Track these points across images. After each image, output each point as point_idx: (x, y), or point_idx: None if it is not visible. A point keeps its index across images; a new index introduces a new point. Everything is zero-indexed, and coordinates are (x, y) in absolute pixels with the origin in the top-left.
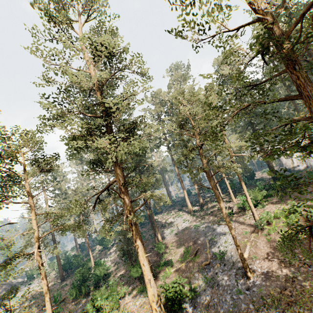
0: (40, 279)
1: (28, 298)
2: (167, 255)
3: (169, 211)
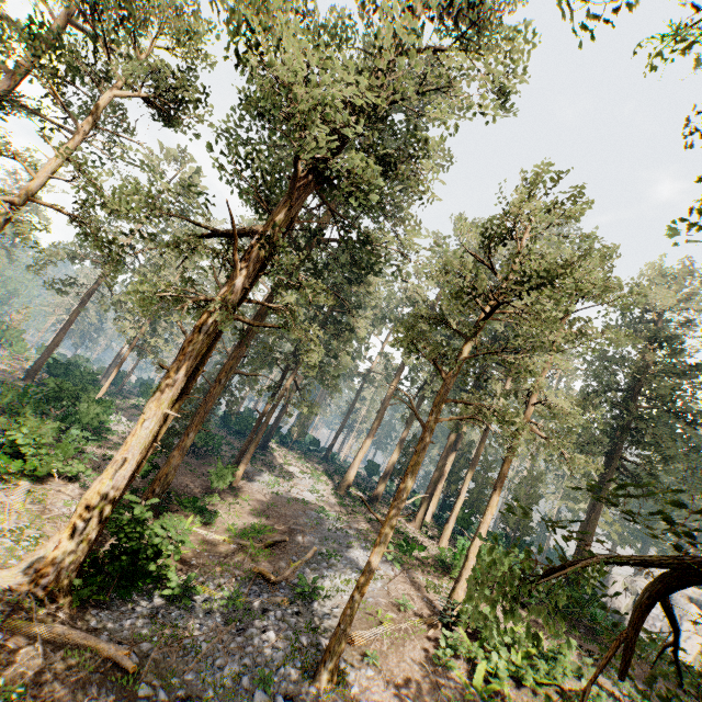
0: (6, 352)
1: None
2: (221, 503)
3: (308, 459)
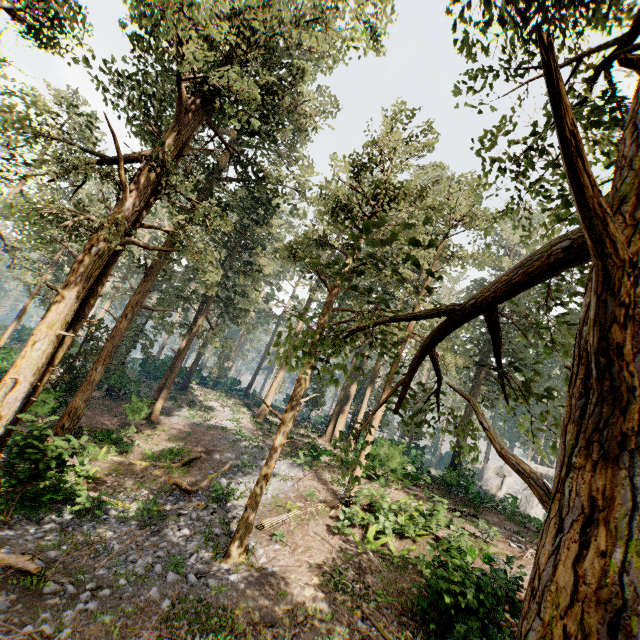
0: None
1: None
2: (139, 435)
3: (228, 396)
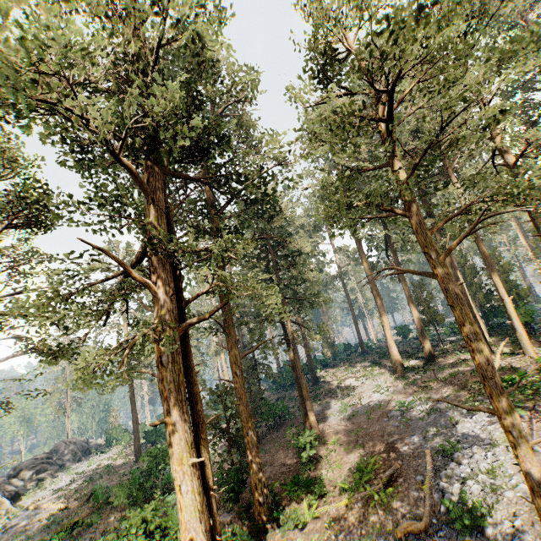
0: (120, 447)
1: (86, 475)
2: (318, 461)
3: (352, 364)
